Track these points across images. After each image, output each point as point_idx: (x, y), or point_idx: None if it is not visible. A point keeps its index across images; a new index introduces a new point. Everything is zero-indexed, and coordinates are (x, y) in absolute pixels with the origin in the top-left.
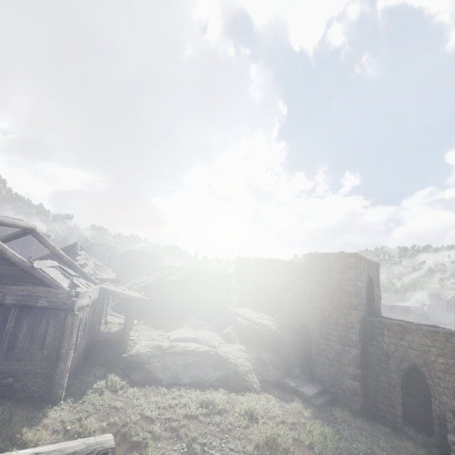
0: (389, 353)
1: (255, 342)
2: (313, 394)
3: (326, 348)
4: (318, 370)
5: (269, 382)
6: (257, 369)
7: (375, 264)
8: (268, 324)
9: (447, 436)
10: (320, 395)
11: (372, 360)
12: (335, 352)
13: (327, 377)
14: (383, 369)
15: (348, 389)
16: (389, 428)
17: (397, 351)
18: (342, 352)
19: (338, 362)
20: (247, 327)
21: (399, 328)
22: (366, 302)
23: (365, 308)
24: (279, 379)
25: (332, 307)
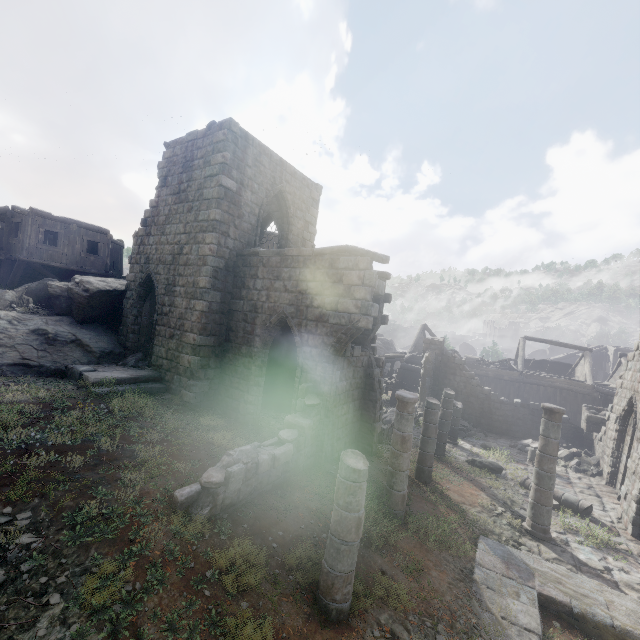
0: (259, 306)
1: (71, 315)
2: (109, 380)
3: (170, 309)
4: (156, 349)
5: (40, 367)
6: (18, 346)
7: (307, 181)
8: (92, 281)
9: (286, 417)
10: (134, 384)
11: (237, 323)
12: (179, 313)
13: (165, 357)
14: (247, 334)
15: (185, 371)
16: (223, 420)
17: (268, 300)
18: (186, 312)
19: (180, 329)
20: (57, 290)
21: (277, 259)
22: (256, 231)
23: (249, 239)
24: (72, 365)
25: (185, 235)
